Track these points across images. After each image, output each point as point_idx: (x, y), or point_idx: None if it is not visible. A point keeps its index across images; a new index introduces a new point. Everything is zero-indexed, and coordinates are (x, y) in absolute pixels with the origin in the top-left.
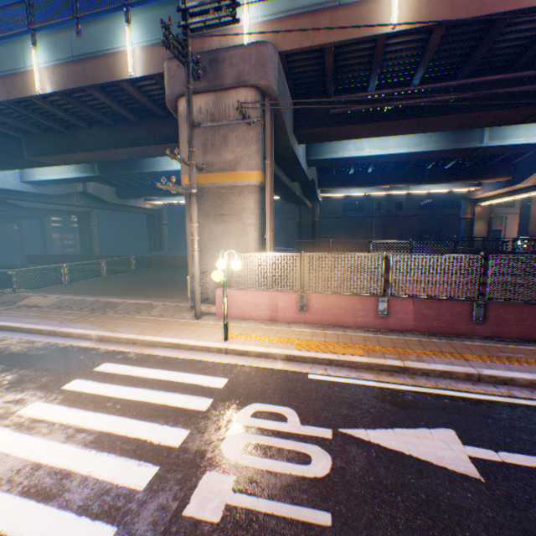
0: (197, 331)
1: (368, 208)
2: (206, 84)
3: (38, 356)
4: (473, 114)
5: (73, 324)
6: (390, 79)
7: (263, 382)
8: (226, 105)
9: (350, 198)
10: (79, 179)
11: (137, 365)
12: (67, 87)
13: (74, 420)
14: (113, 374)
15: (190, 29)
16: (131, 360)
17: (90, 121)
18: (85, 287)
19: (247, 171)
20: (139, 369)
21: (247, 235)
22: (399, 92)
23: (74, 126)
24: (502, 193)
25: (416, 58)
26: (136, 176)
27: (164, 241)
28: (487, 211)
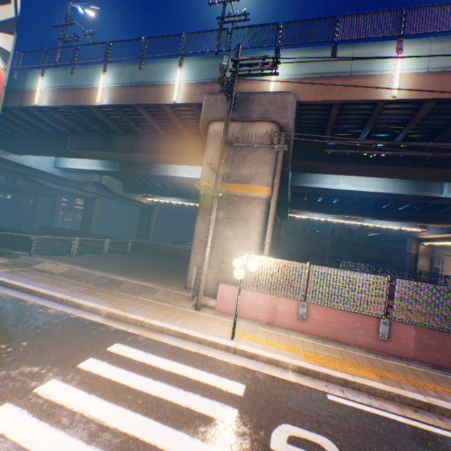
0: (200, 322)
1: (324, 231)
2: (236, 115)
3: (51, 323)
4: (446, 170)
5: (83, 295)
6: (377, 133)
7: (283, 395)
8: (249, 132)
9: (310, 220)
10: (100, 172)
11: (149, 351)
12: (121, 103)
13: (95, 411)
14: (127, 358)
15: (237, 74)
16: (141, 344)
17: (127, 130)
18: (90, 261)
19: (259, 185)
20: (151, 357)
21: (250, 239)
22: (384, 144)
23: (113, 132)
24: (446, 237)
25: (403, 121)
26: (147, 176)
27: (150, 231)
28: (430, 250)
